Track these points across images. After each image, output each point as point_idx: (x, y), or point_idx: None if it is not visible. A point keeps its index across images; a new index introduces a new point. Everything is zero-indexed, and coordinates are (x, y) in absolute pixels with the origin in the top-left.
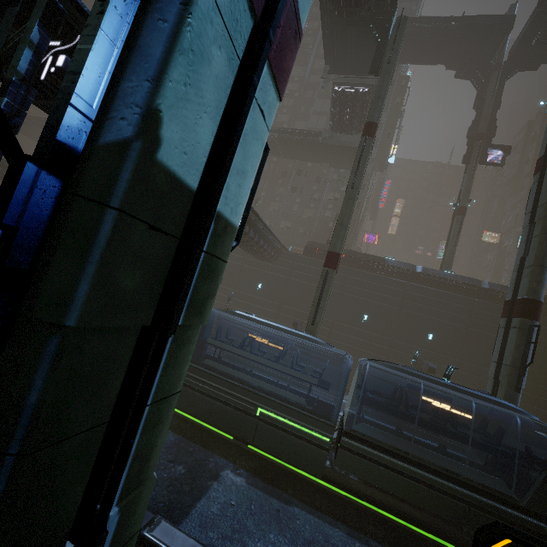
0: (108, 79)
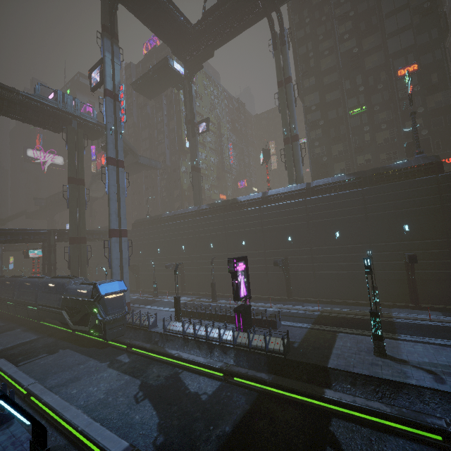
0: None
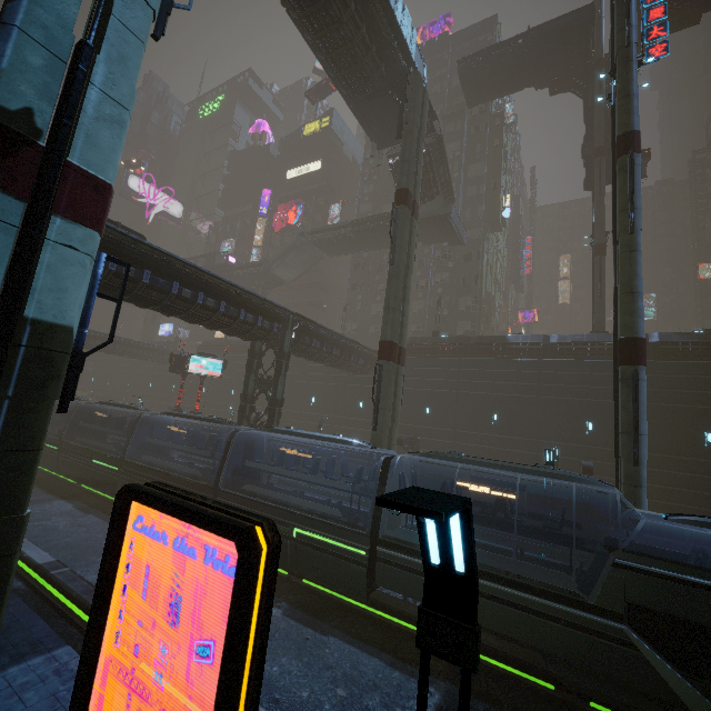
0: None
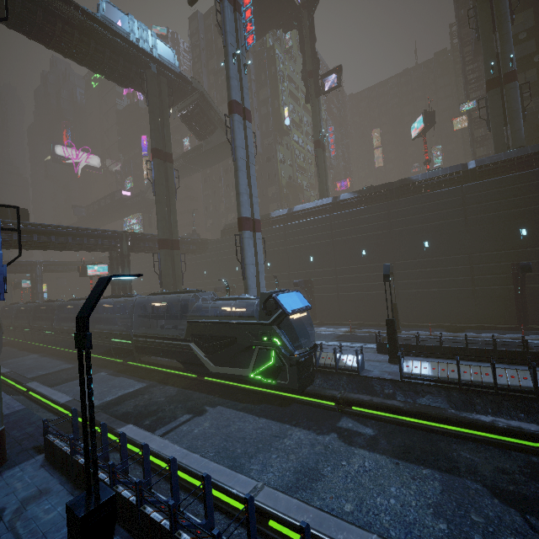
0: None
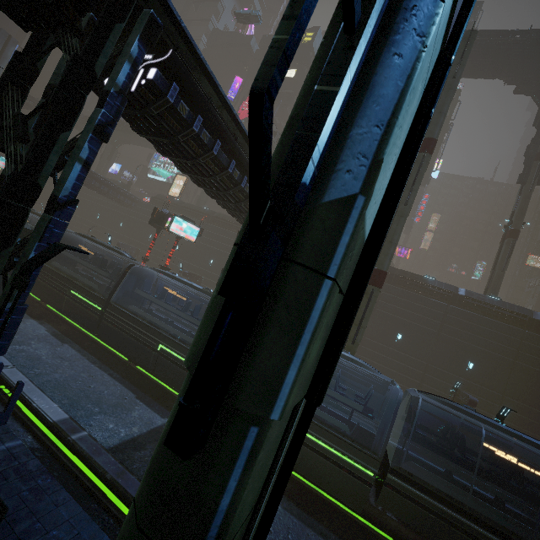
0: (336, 124)
